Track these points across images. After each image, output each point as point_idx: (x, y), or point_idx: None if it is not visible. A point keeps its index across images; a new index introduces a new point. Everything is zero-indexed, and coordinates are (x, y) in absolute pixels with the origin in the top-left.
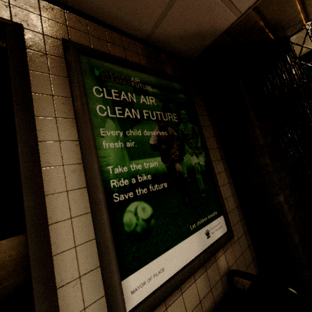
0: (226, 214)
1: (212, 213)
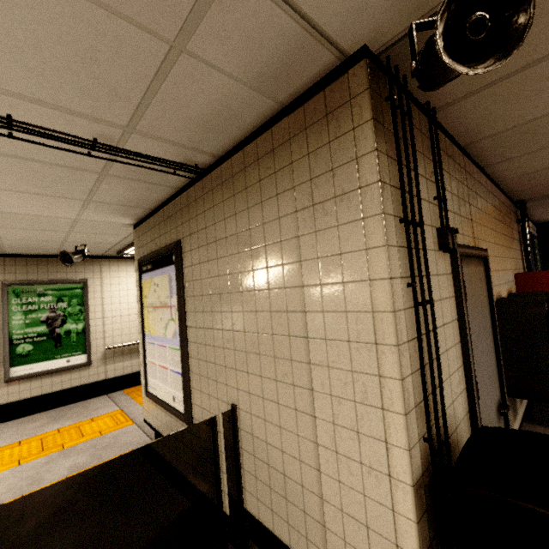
0: None
1: None
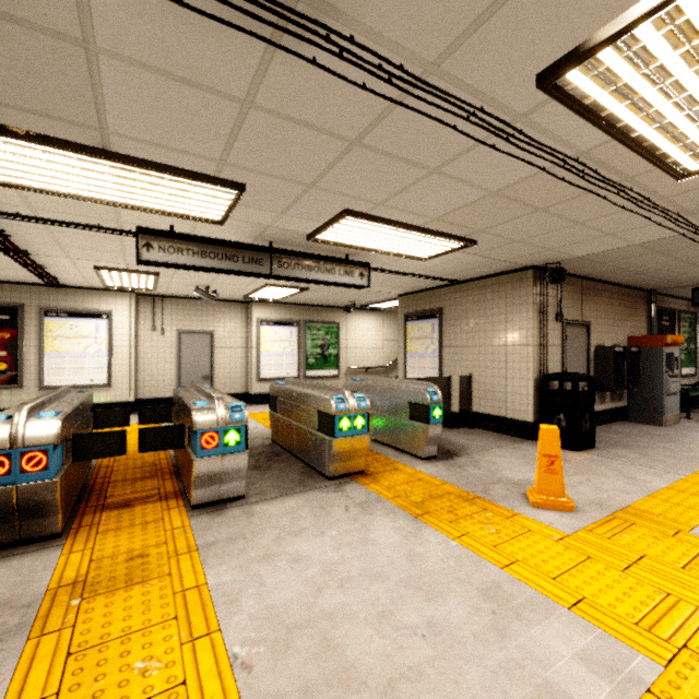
0: (696, 368)
1: (692, 365)
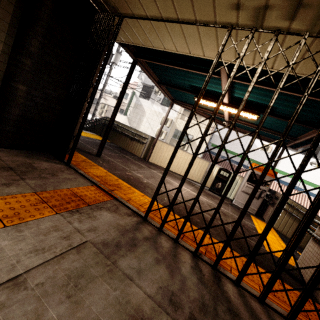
0: None
1: None
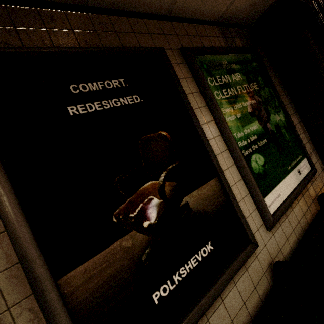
0: (309, 156)
1: (298, 157)
